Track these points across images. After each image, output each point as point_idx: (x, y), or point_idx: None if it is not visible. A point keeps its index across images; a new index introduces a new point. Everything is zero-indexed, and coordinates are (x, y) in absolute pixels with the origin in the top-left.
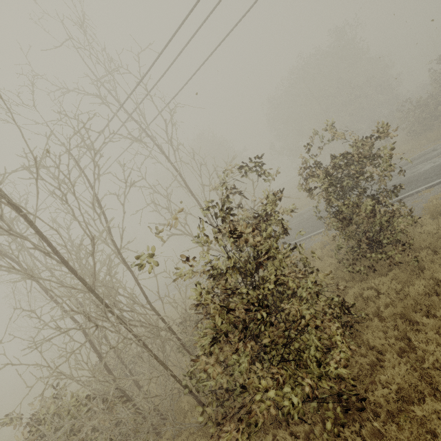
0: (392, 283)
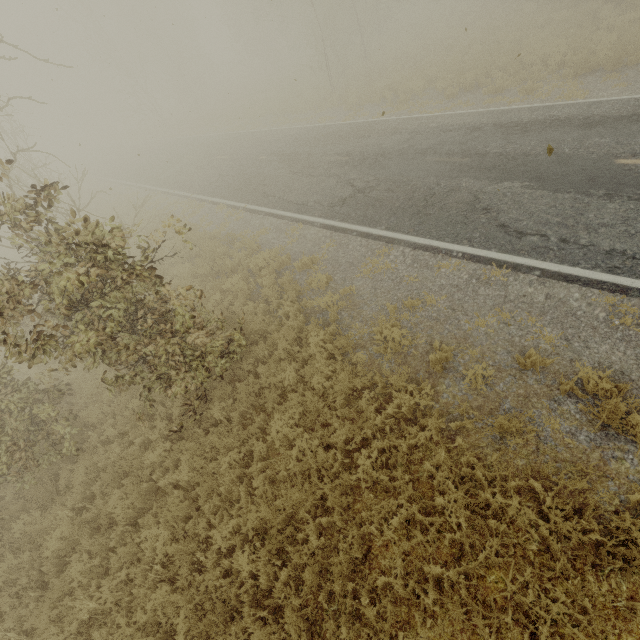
0: (164, 424)
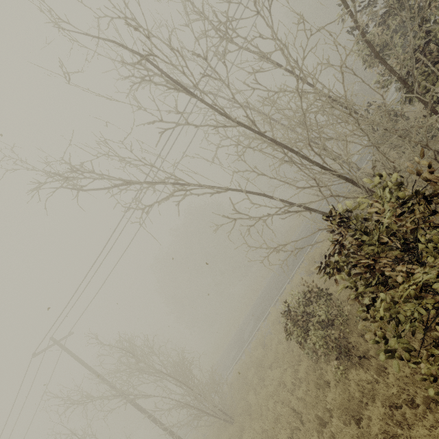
0: None
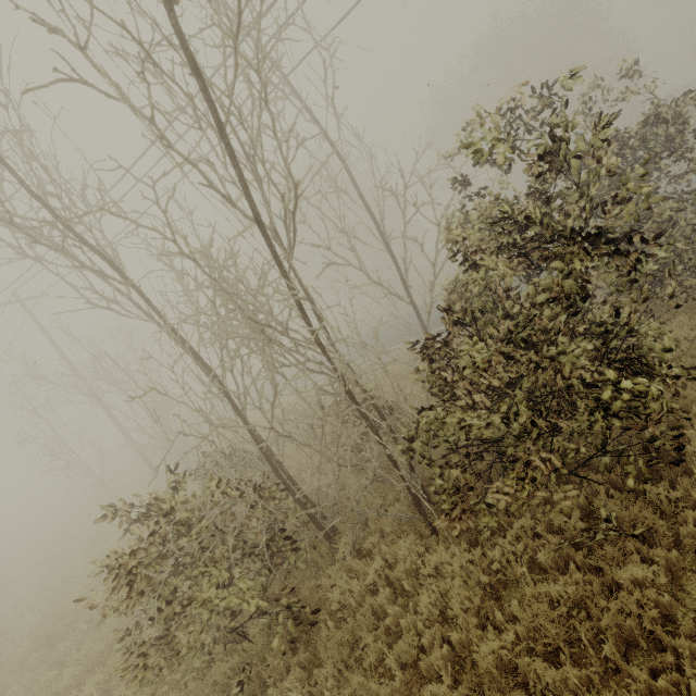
0: (682, 330)
